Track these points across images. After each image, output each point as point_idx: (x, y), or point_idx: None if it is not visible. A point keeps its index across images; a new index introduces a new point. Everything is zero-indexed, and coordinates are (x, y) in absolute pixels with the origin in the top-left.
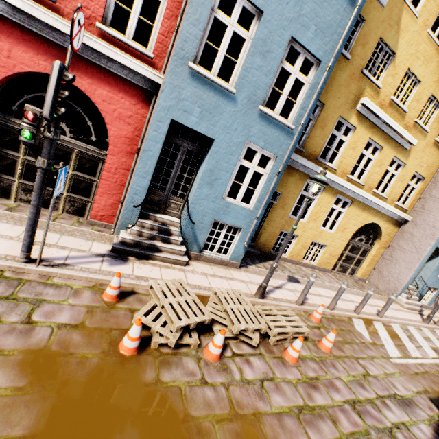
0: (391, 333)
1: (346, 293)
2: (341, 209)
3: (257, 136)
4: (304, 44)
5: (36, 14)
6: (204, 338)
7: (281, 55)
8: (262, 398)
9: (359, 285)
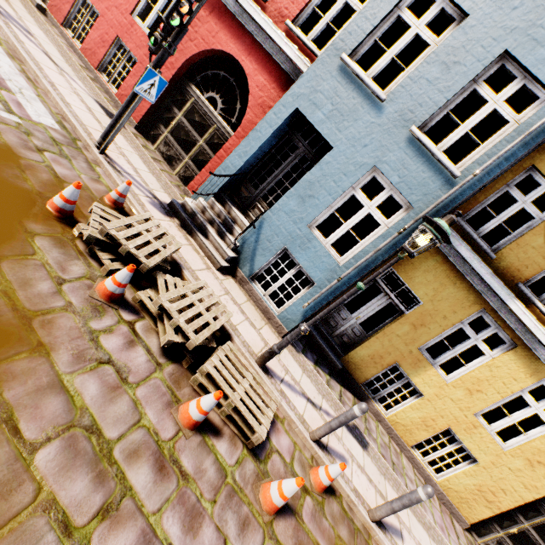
0: None
1: None
2: (543, 414)
3: (393, 165)
4: (527, 64)
5: (245, 6)
6: (129, 287)
7: (477, 71)
8: (77, 359)
9: None
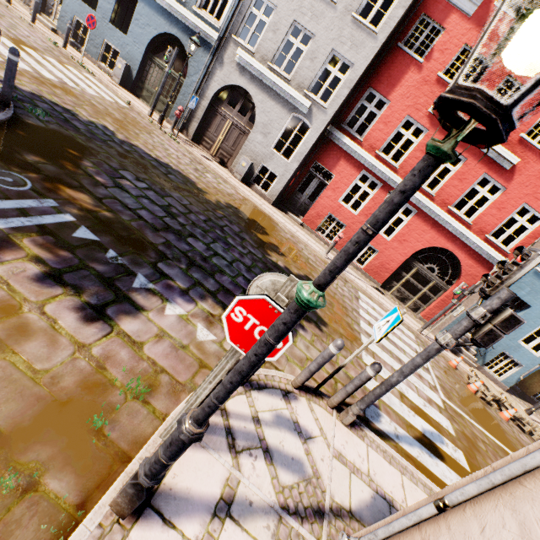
0: None
1: None
2: None
3: None
4: None
5: (461, 230)
6: (496, 409)
7: None
8: None
9: None
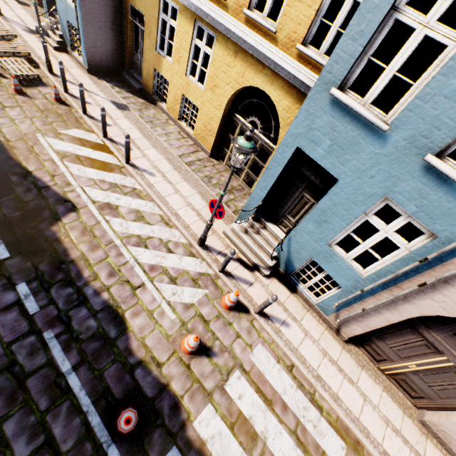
0: (103, 165)
1: (158, 150)
2: (207, 49)
3: None
4: None
5: None
6: None
7: None
8: None
9: (222, 186)
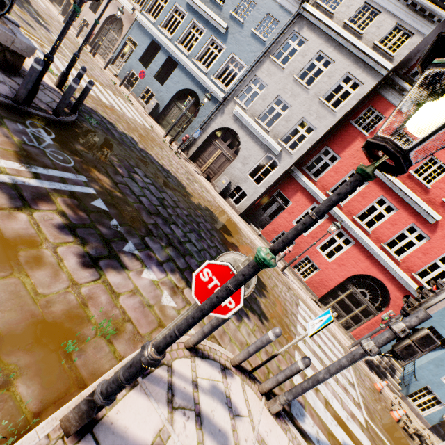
0: None
1: None
2: None
3: None
4: None
5: (391, 265)
6: (418, 444)
7: None
8: None
9: None
